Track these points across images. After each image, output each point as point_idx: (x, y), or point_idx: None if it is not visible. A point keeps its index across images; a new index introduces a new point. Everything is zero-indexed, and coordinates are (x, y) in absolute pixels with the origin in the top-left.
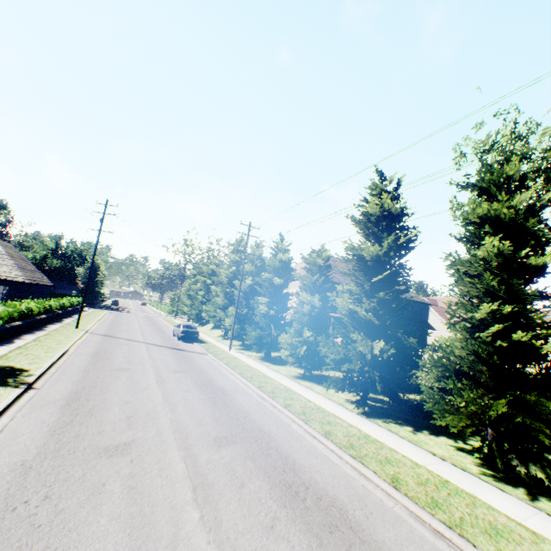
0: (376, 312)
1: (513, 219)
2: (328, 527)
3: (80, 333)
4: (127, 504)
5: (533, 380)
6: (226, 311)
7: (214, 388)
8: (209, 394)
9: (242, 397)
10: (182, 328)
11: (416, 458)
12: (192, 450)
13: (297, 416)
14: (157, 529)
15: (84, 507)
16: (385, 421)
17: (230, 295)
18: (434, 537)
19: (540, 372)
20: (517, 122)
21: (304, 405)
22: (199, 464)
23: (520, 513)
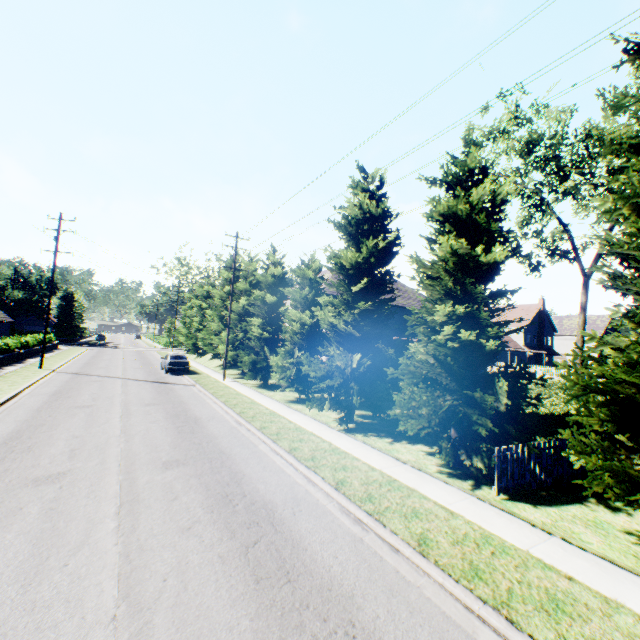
0: (357, 325)
1: (469, 215)
2: (248, 524)
3: (43, 373)
4: (41, 522)
5: (490, 379)
6: (221, 337)
7: (187, 418)
8: (178, 424)
9: (216, 424)
10: (170, 359)
11: (376, 464)
12: (134, 474)
13: (268, 436)
14: (66, 538)
15: None
16: (366, 435)
17: (226, 319)
18: (352, 524)
19: (498, 371)
20: (518, 105)
21: (282, 426)
22: (136, 485)
23: (450, 499)
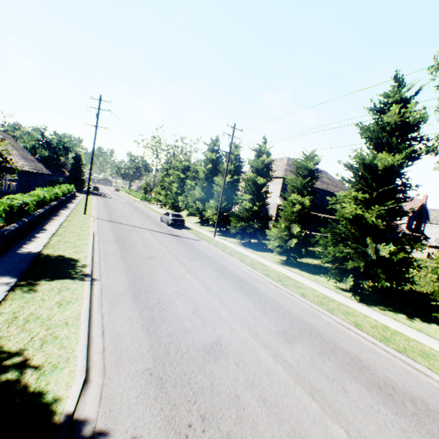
0: (382, 219)
1: None
2: None
3: (91, 219)
4: (277, 423)
5: None
6: (207, 203)
7: (234, 277)
8: (235, 283)
9: (261, 286)
10: (172, 216)
11: None
12: (273, 349)
13: (319, 306)
14: None
15: (244, 429)
16: (380, 309)
17: (206, 189)
18: None
19: None
20: None
21: (313, 294)
22: (291, 365)
23: None
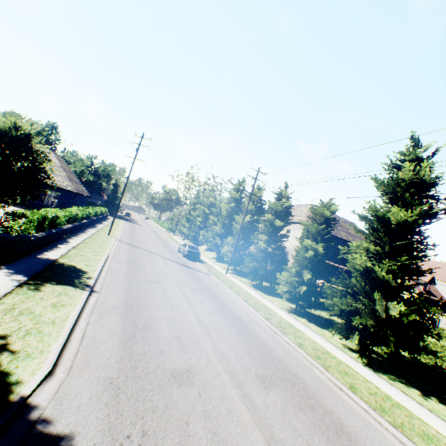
0: (394, 275)
1: None
2: None
3: (112, 240)
4: None
5: None
6: (224, 239)
7: (231, 314)
8: (230, 320)
9: (257, 327)
10: (188, 248)
11: None
12: (245, 389)
13: (315, 360)
14: None
15: None
16: (390, 378)
17: (226, 226)
18: None
19: None
20: None
21: (313, 346)
22: (258, 409)
23: None
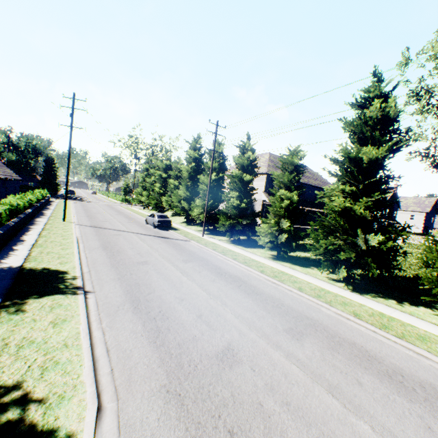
0: (369, 210)
1: None
2: None
3: (72, 226)
4: (304, 427)
5: None
6: (193, 202)
7: (230, 276)
8: (233, 283)
9: (258, 283)
10: (157, 218)
11: (433, 332)
12: (284, 348)
13: (318, 299)
14: None
15: None
16: (372, 296)
17: (190, 188)
18: None
19: None
20: None
21: (309, 287)
22: (305, 364)
23: None
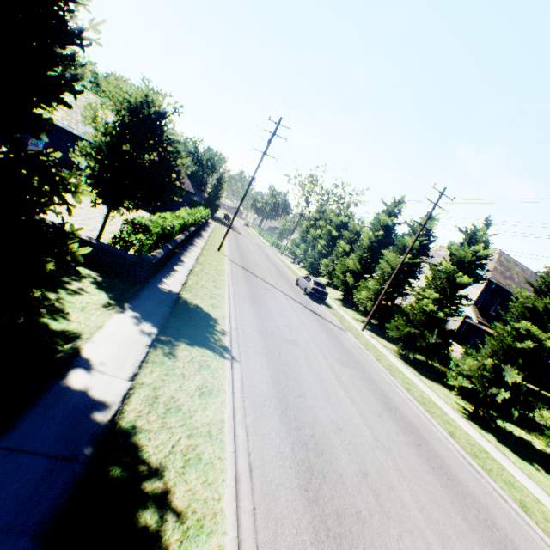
0: None
1: None
2: None
3: (224, 260)
4: None
5: None
6: (362, 281)
7: (402, 419)
8: (408, 434)
9: (446, 454)
10: (313, 284)
11: None
12: None
13: None
14: None
15: None
16: None
17: (364, 261)
18: None
19: None
20: None
21: (541, 511)
22: None
23: None
